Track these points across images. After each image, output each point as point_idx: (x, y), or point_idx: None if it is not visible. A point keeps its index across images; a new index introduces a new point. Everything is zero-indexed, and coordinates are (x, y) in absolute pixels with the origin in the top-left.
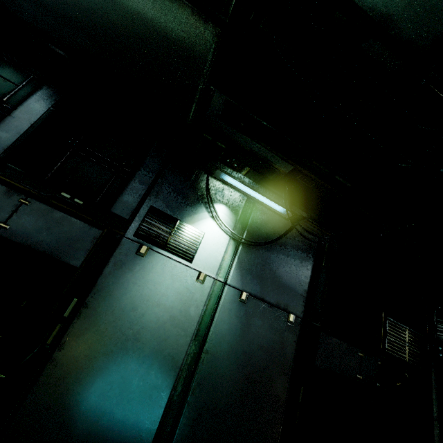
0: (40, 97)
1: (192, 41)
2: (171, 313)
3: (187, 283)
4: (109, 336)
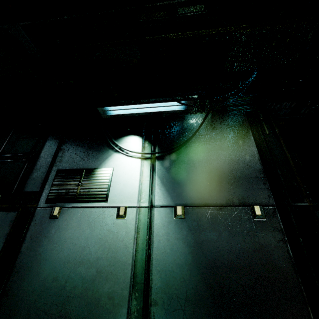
0: None
1: None
2: (96, 266)
3: (107, 225)
4: None
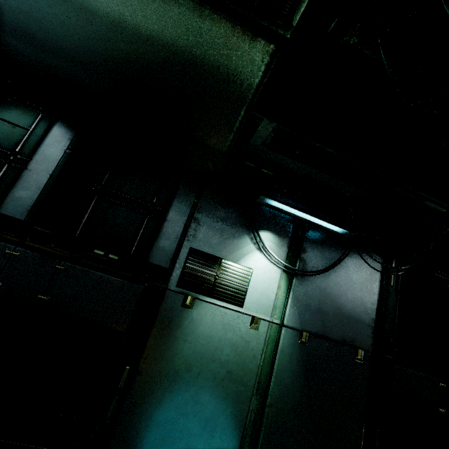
0: (53, 140)
1: (231, 64)
2: (227, 367)
3: (240, 331)
4: (167, 402)
